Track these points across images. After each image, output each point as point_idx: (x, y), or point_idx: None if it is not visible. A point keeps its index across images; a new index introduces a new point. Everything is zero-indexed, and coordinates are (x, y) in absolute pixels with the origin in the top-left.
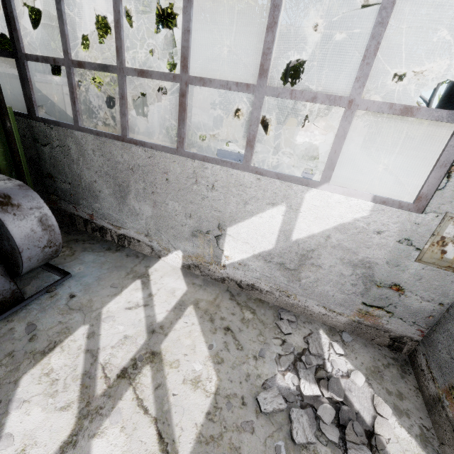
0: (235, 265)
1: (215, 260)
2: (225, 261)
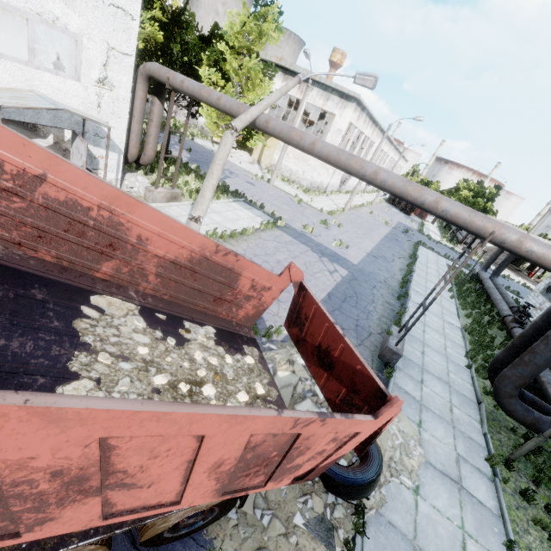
0: (68, 142)
1: (63, 139)
2: (66, 139)
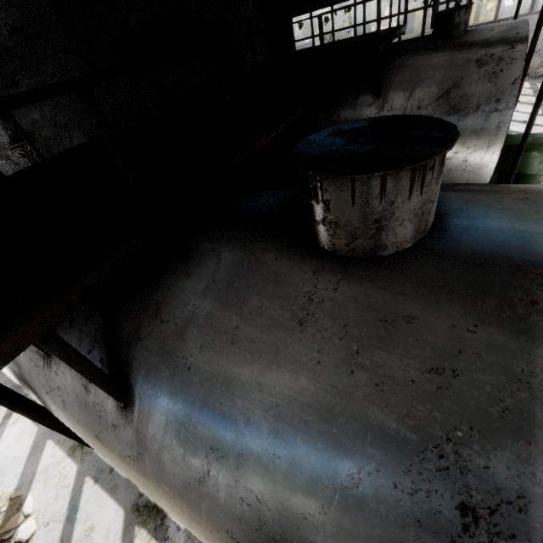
0: None
1: (540, 65)
2: None
